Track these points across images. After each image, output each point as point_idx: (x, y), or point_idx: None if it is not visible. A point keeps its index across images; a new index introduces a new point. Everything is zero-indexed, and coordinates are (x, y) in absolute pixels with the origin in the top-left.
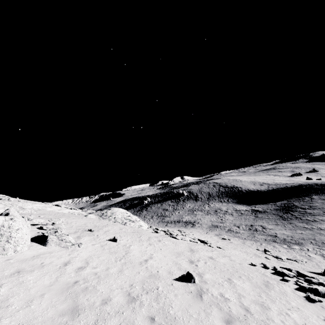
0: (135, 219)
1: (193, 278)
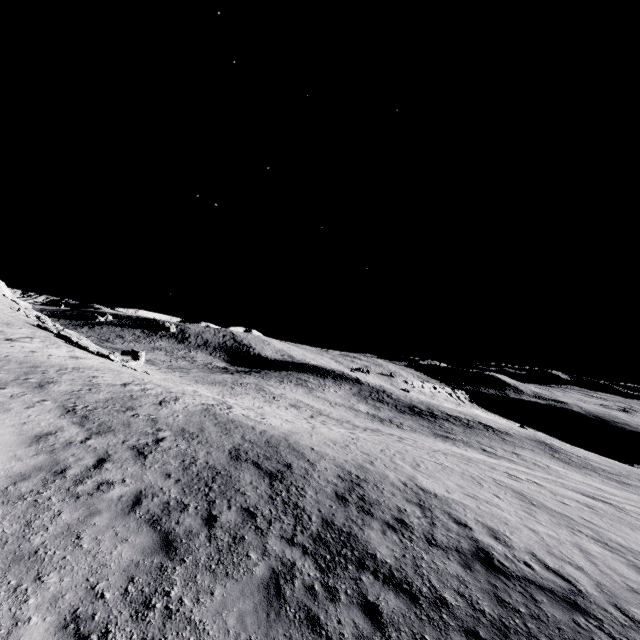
0: None
1: None
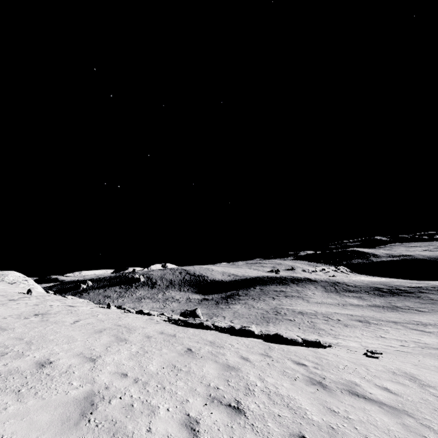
0: (33, 284)
1: (31, 291)
